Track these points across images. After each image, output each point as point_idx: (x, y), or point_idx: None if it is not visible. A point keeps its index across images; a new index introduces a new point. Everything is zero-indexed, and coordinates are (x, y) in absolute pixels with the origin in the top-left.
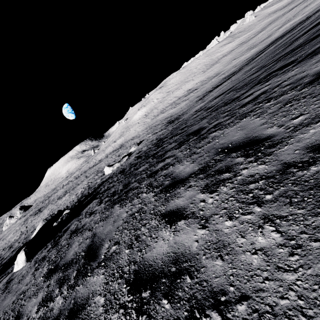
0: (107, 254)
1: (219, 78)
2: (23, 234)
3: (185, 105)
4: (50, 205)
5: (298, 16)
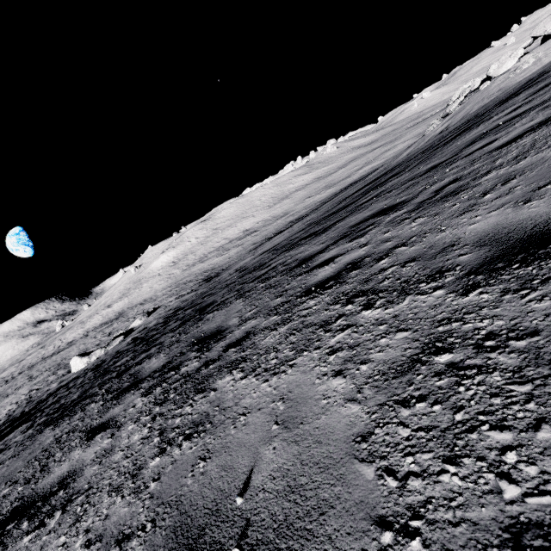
0: None
1: (286, 221)
2: None
3: (236, 253)
4: None
5: (377, 161)
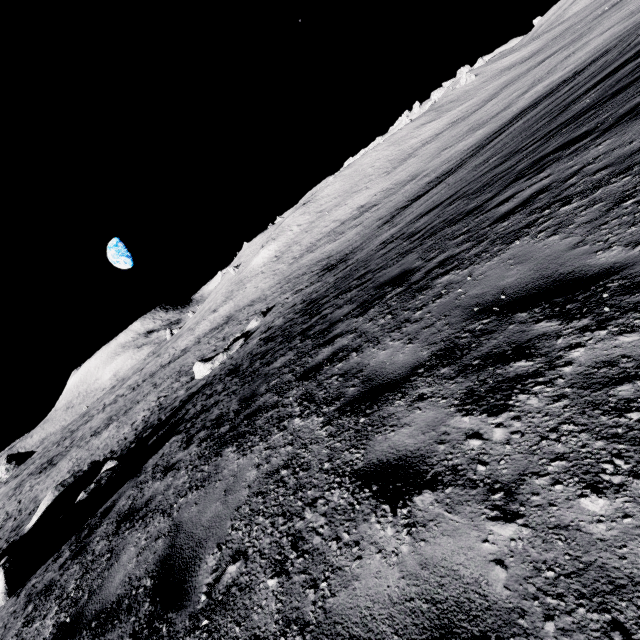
0: (214, 588)
1: (420, 184)
2: (10, 519)
3: (356, 235)
4: (74, 449)
5: (556, 73)
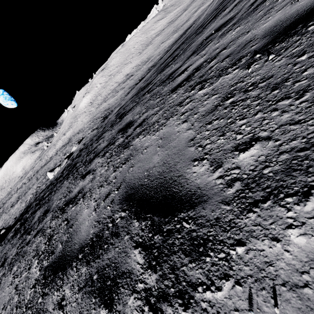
0: None
1: (147, 67)
2: None
3: (120, 96)
4: (3, 214)
5: (208, 1)
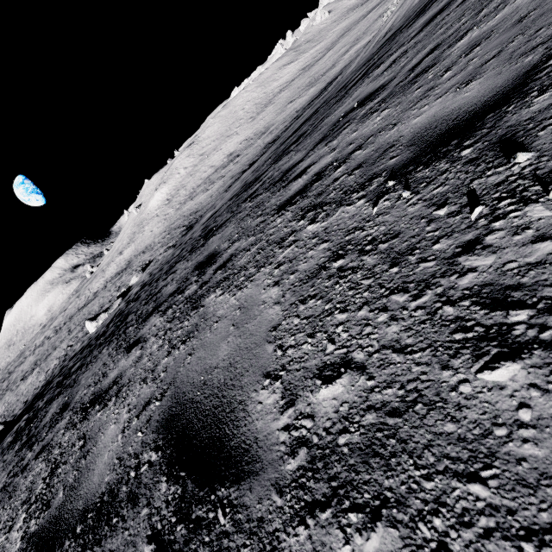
0: None
1: (264, 142)
2: None
3: (217, 190)
4: (8, 393)
5: (366, 36)
